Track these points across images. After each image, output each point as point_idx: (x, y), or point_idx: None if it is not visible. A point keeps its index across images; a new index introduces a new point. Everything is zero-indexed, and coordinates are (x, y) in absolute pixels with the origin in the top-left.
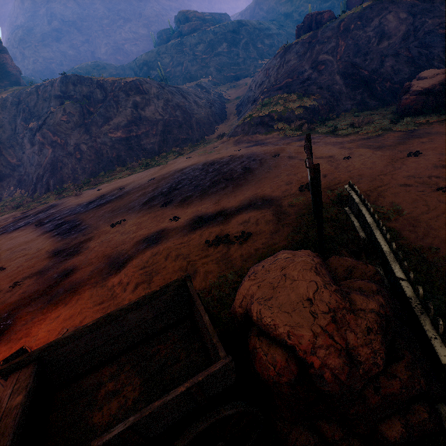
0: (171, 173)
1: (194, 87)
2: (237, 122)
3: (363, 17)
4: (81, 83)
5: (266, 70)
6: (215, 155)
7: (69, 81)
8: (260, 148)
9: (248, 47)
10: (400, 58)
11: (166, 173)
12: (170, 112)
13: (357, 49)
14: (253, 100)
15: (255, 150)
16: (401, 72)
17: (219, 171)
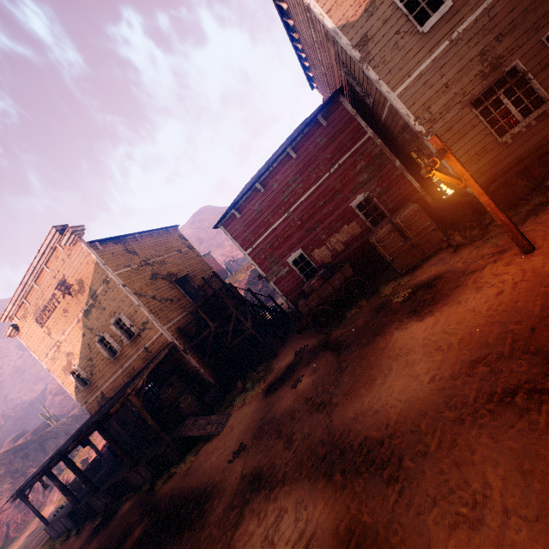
0: None
1: (78, 412)
2: None
3: None
4: None
5: None
6: None
7: None
8: (19, 547)
9: None
10: None
11: None
12: (14, 488)
13: None
14: None
15: None
16: None
17: None
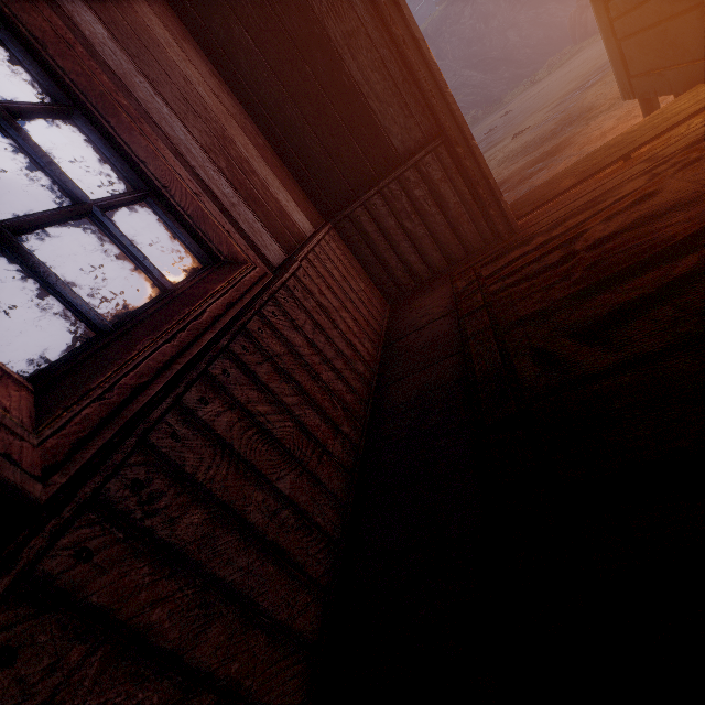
0: None
1: None
2: None
3: (449, 14)
4: (99, 242)
5: None
6: None
7: (78, 247)
8: None
9: None
10: (520, 26)
11: None
12: None
13: (467, 41)
14: None
15: None
16: (532, 36)
17: None
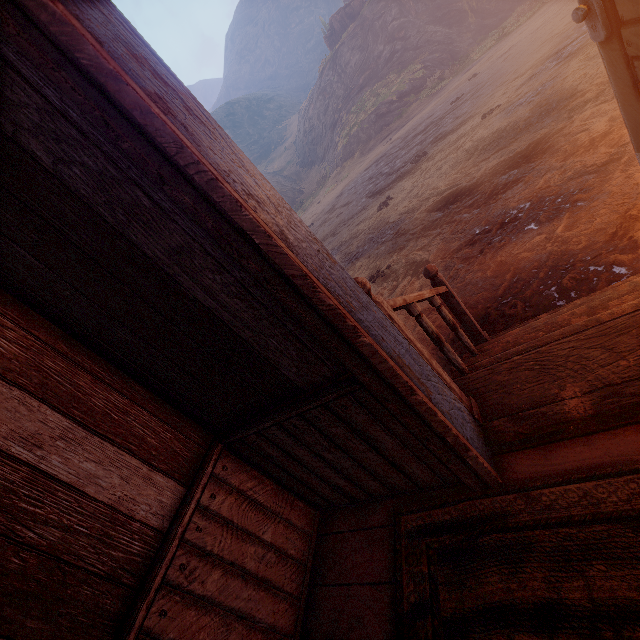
0: (331, 204)
1: None
2: (338, 148)
3: None
4: None
5: (321, 95)
6: (359, 168)
7: None
8: (423, 112)
9: (255, 121)
10: None
11: (318, 214)
12: None
13: None
14: (330, 128)
15: (418, 117)
16: None
17: (414, 135)
